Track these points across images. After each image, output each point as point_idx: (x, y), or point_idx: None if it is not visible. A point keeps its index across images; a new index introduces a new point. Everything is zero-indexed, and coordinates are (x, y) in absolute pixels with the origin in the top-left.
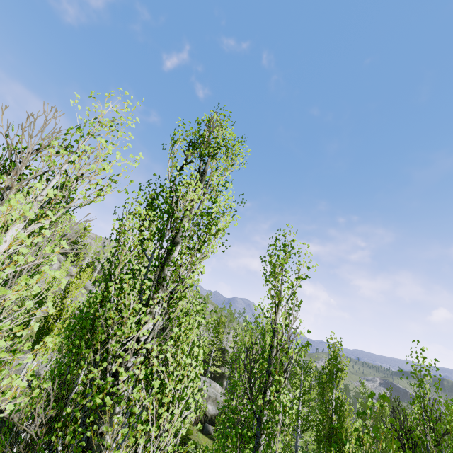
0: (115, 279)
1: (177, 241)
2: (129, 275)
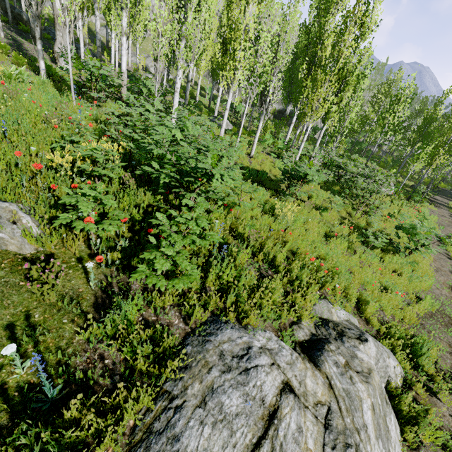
0: None
1: None
2: None
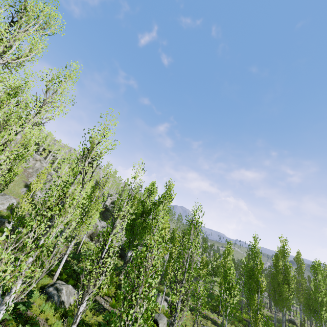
0: None
1: None
2: None
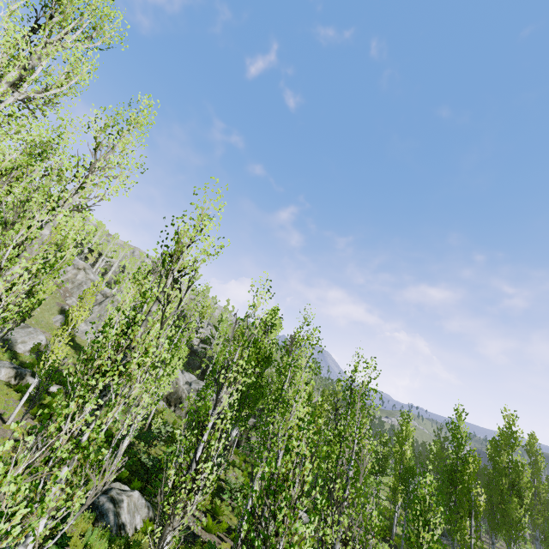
0: None
1: None
2: None
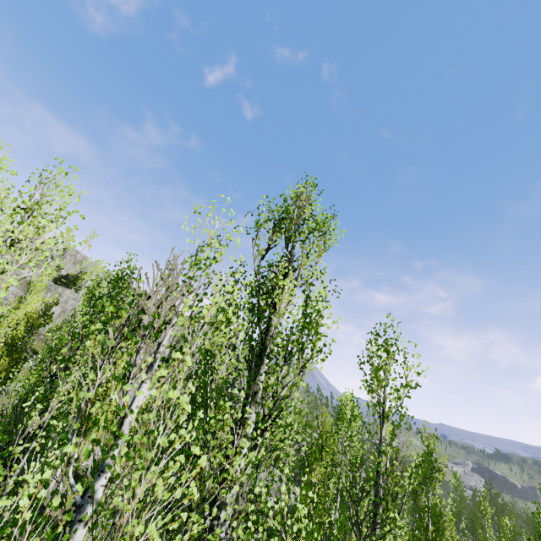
0: (210, 402)
1: (267, 345)
2: (230, 402)
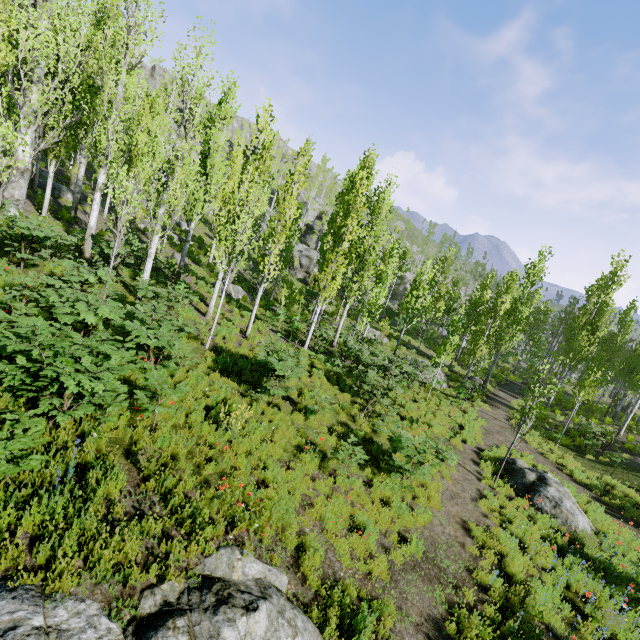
0: None
1: None
2: None
